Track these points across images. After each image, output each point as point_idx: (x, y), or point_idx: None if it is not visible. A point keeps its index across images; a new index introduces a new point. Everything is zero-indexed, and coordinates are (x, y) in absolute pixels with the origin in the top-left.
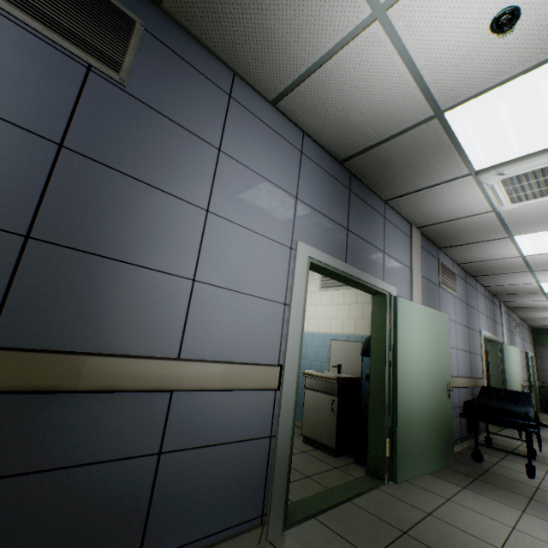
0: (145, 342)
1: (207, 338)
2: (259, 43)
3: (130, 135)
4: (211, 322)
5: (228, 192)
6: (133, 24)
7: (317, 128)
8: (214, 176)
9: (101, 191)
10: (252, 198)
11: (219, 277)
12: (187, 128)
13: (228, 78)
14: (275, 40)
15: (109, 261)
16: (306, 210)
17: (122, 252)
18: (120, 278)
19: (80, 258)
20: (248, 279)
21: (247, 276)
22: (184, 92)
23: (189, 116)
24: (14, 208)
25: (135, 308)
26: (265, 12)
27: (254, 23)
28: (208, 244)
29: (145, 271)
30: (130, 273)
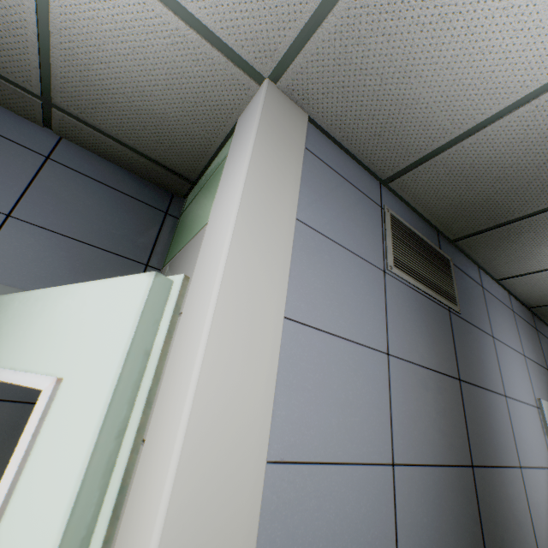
0: (524, 541)
1: (540, 524)
2: (519, 256)
3: (470, 351)
4: (536, 506)
5: (504, 372)
6: (449, 263)
7: (525, 291)
8: (497, 362)
9: (476, 407)
10: (512, 370)
11: (525, 457)
12: (480, 327)
13: (477, 272)
14: (535, 256)
15: (494, 469)
16: (529, 363)
17: (495, 457)
18: (501, 483)
19: (487, 473)
20: (534, 451)
21: (532, 449)
22: (471, 299)
23: (478, 317)
24: (463, 443)
25: (512, 509)
26: (540, 246)
27: (526, 249)
28: (513, 427)
29: (505, 470)
30: (502, 475)
